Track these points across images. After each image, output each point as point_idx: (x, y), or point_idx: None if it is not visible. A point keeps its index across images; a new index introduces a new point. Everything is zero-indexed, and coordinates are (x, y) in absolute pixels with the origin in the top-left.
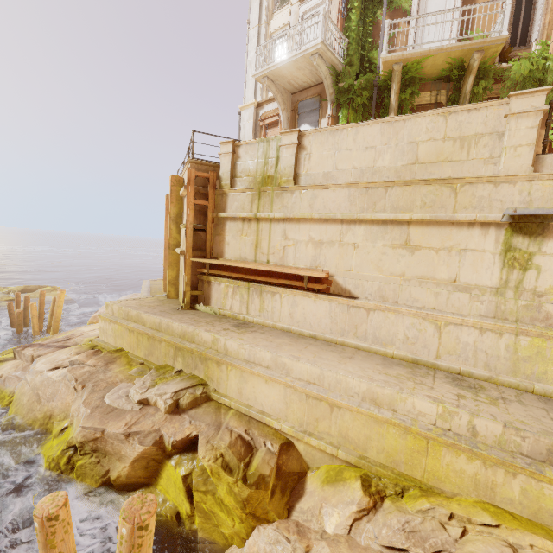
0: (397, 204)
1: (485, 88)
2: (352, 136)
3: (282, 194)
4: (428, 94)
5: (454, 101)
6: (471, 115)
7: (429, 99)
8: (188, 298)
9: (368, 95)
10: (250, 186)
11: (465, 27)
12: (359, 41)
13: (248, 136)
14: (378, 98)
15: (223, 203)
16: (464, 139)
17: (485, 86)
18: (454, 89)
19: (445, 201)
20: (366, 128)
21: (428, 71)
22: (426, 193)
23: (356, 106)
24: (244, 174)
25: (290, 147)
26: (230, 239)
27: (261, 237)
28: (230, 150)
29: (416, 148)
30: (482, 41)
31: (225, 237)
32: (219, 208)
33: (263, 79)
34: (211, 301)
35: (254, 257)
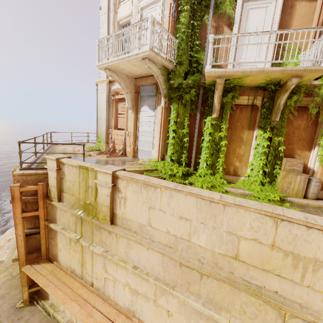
0: (212, 295)
1: (296, 100)
2: (166, 198)
3: (101, 230)
4: (246, 98)
5: (269, 108)
6: (311, 233)
7: (246, 101)
8: (26, 296)
9: (195, 93)
10: (74, 205)
11: (281, 39)
12: (188, 41)
13: (103, 106)
14: (204, 95)
15: (53, 213)
16: (299, 258)
17: (296, 99)
18: (269, 97)
19: (269, 322)
20: (181, 195)
21: (247, 82)
22: (246, 302)
23: (185, 102)
24: (70, 191)
25: (105, 186)
26: (61, 247)
27: (85, 258)
28: (53, 168)
29: (237, 241)
30: (302, 69)
31: (57, 243)
32: (51, 216)
33: (105, 69)
34: (49, 296)
35: (81, 272)
